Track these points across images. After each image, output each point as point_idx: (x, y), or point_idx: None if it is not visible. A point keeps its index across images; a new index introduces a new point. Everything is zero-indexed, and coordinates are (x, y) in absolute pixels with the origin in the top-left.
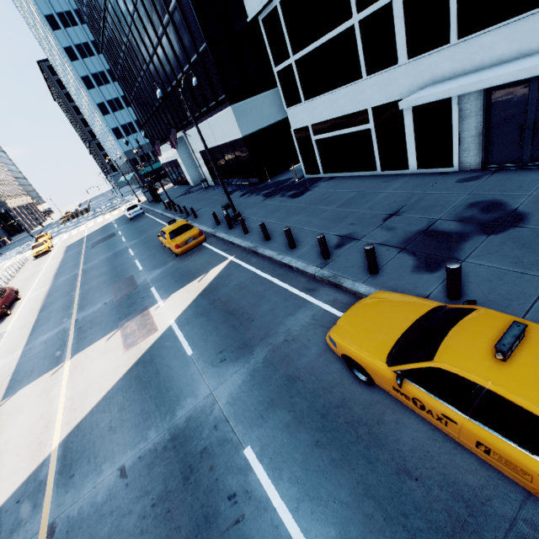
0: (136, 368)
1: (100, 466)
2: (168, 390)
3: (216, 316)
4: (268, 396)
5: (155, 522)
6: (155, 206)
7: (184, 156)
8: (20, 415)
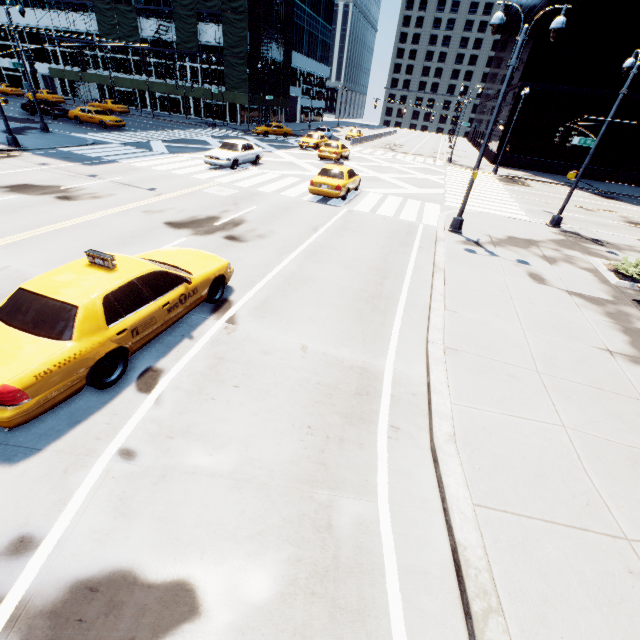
0: None
1: None
2: None
3: None
4: None
5: None
6: None
7: None
8: None
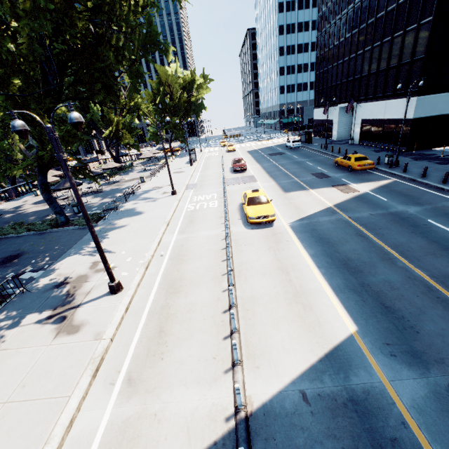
0: (356, 198)
1: (359, 212)
2: (379, 205)
3: (396, 194)
4: (435, 214)
5: (393, 222)
6: (307, 145)
7: (341, 119)
8: (302, 197)
